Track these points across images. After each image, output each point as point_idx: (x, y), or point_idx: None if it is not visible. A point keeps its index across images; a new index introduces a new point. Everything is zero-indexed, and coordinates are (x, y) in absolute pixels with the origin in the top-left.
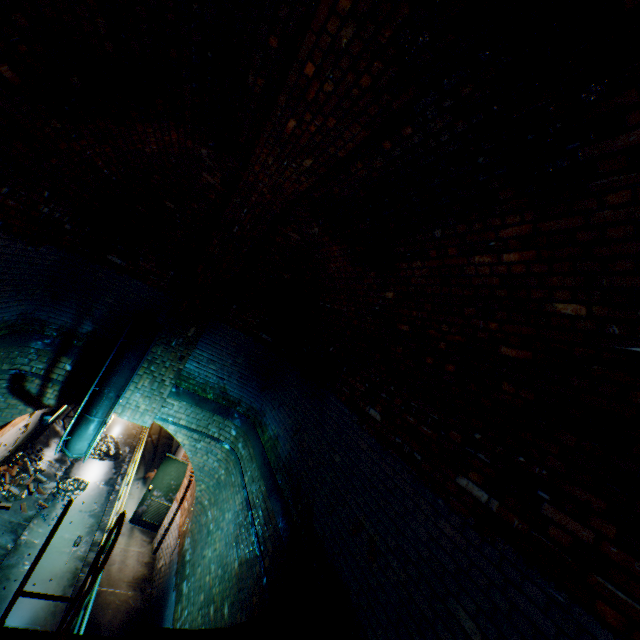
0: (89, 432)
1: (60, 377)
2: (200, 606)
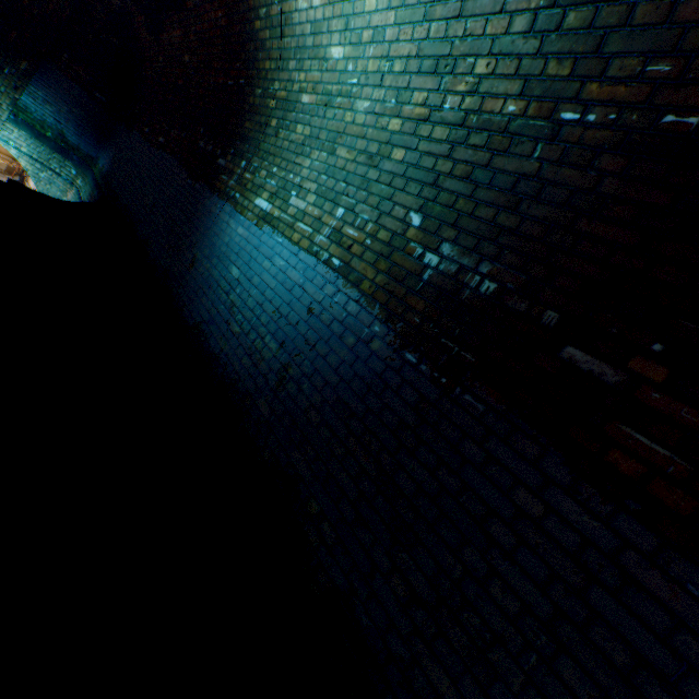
0: None
1: None
2: None
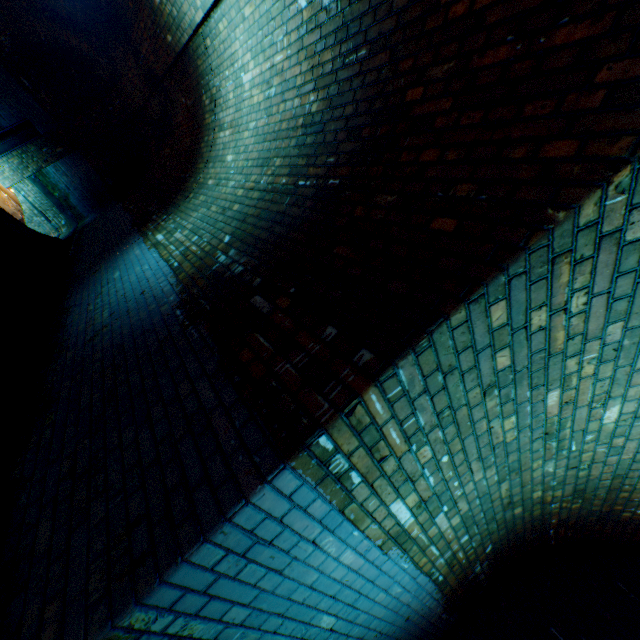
0: None
1: None
2: None
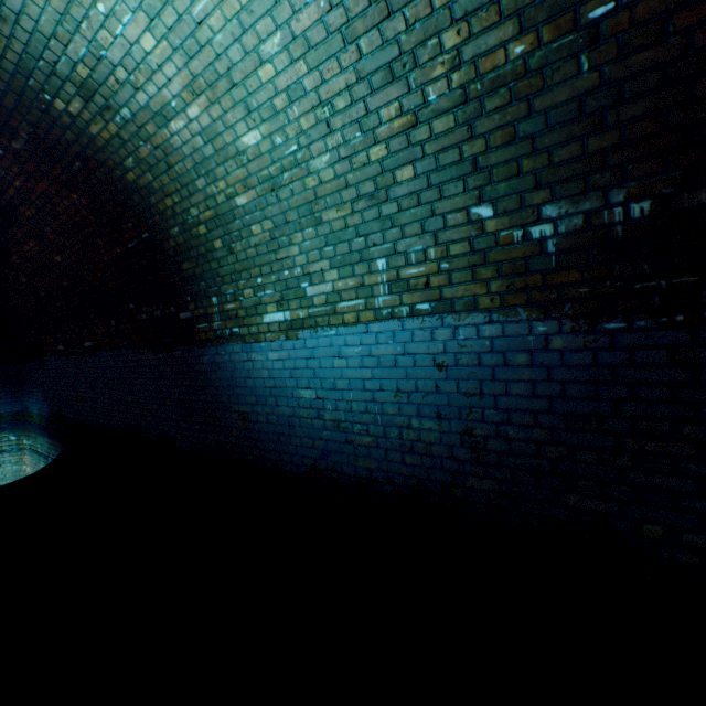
0: None
1: None
2: None
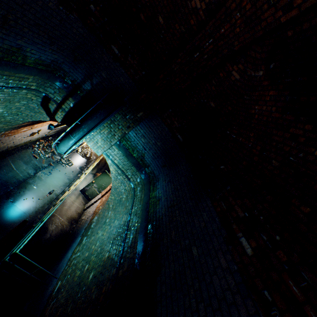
0: (68, 144)
1: (66, 108)
2: (84, 258)
